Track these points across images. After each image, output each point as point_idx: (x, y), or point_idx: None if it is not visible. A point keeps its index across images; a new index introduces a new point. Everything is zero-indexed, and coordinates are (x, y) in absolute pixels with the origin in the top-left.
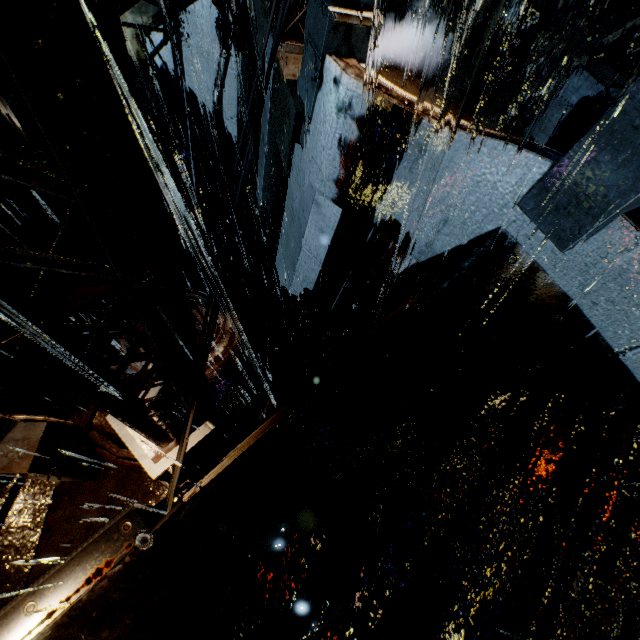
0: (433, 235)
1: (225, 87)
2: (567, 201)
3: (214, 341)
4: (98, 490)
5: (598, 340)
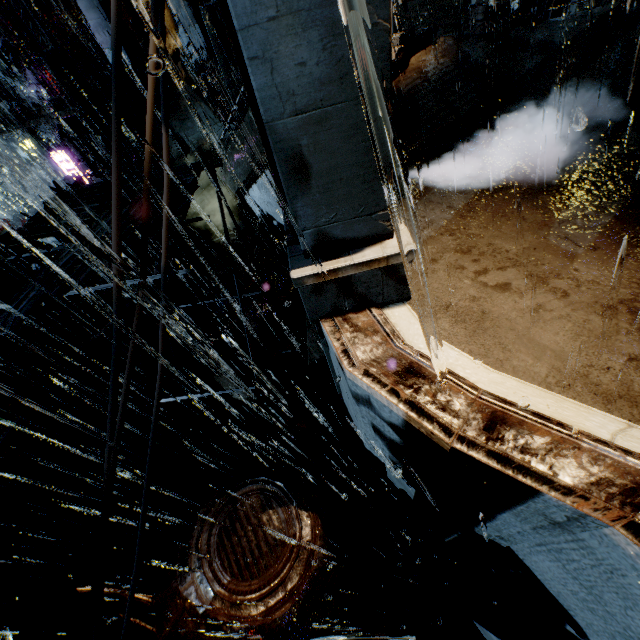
0: None
1: None
2: None
3: (286, 565)
4: None
5: None
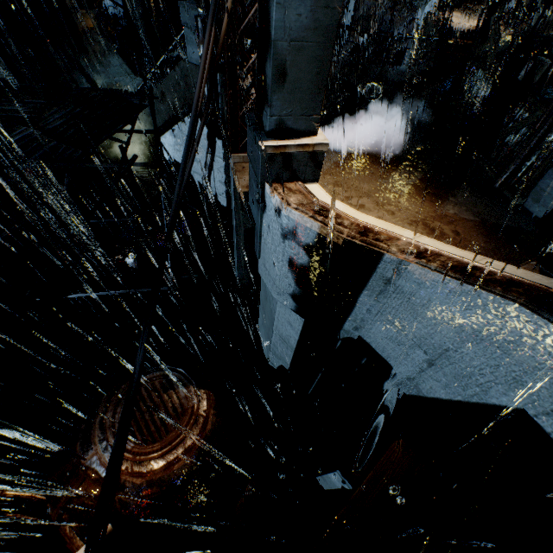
0: (416, 372)
1: (216, 171)
2: None
3: (186, 428)
4: None
5: None
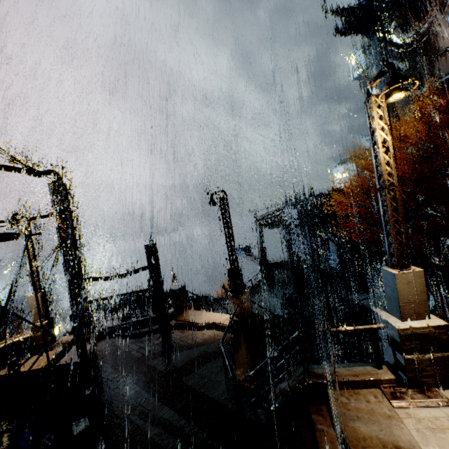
0: None
1: None
2: None
3: None
4: None
5: None
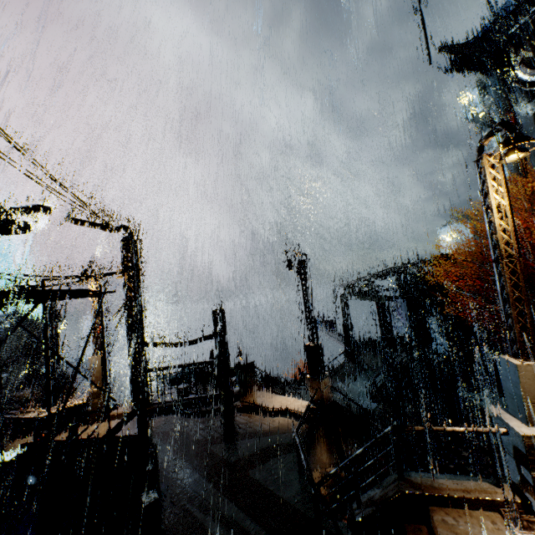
0: None
1: None
2: None
3: None
4: None
5: None
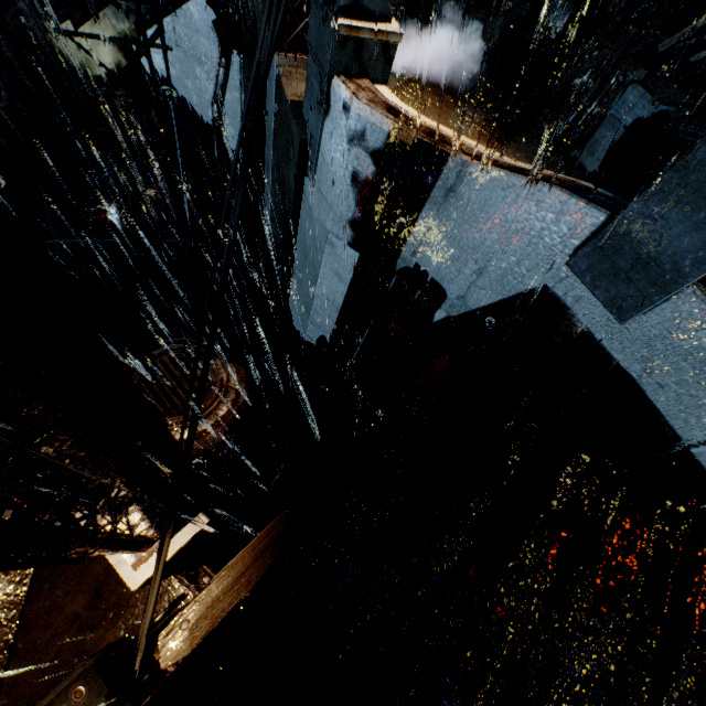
0: (466, 287)
1: (227, 100)
2: (627, 265)
3: (216, 400)
4: (84, 575)
5: (665, 430)
